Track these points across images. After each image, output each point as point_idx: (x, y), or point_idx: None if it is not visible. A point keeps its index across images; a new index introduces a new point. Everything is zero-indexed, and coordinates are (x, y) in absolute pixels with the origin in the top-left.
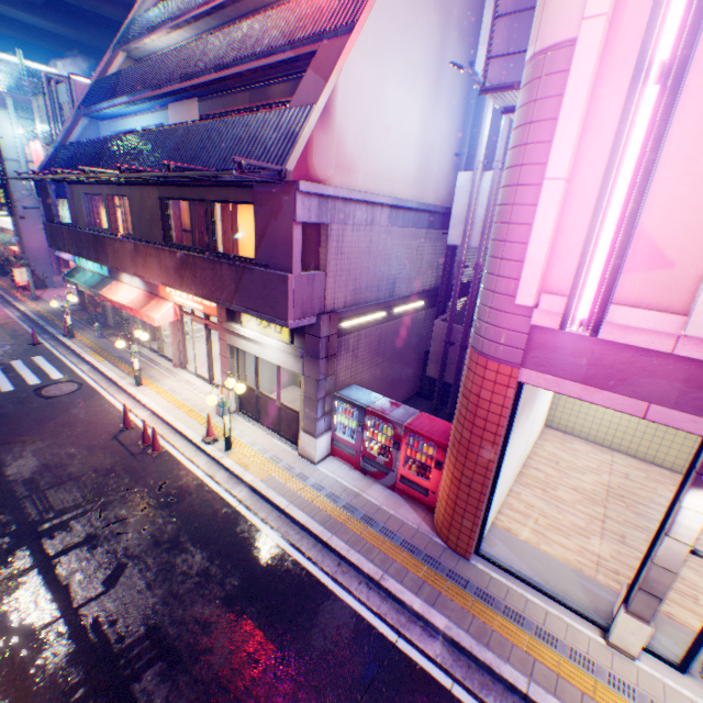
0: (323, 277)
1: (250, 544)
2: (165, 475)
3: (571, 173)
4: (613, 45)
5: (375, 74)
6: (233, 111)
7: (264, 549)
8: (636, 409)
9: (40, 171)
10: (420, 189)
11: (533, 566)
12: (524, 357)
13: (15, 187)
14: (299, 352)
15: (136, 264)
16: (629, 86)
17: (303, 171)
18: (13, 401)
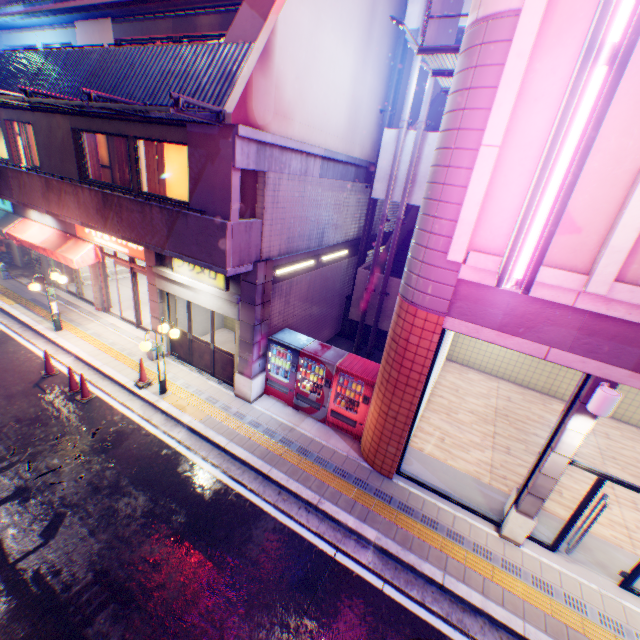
0: (260, 225)
1: (194, 482)
2: (98, 421)
3: (503, 141)
4: (550, 21)
5: (313, 18)
6: (154, 39)
7: (207, 486)
8: (539, 352)
9: None
10: (348, 142)
11: (442, 479)
12: (450, 307)
13: None
14: (235, 298)
15: (49, 201)
16: (581, 64)
17: (243, 115)
18: None
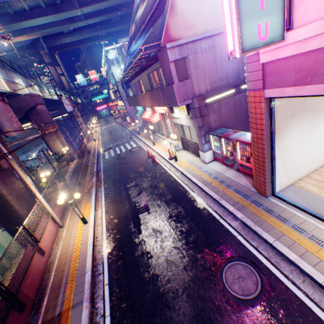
0: (190, 81)
1: (176, 188)
2: (156, 170)
3: None
4: None
5: None
6: None
7: (180, 190)
8: None
9: (118, 81)
10: None
11: (309, 203)
12: (264, 84)
13: (121, 90)
14: (190, 117)
15: (143, 102)
16: None
17: (167, 39)
18: (124, 154)
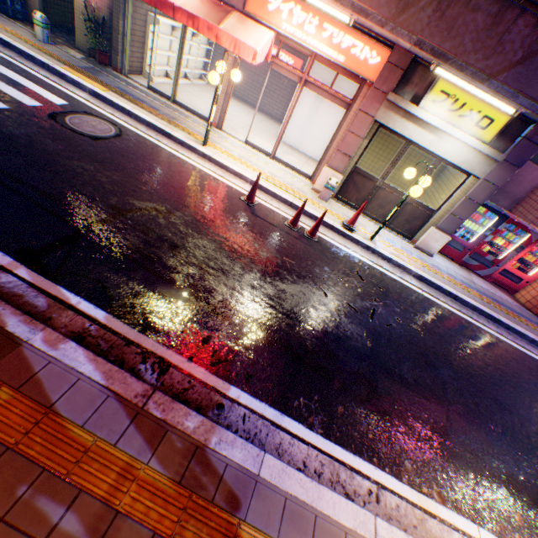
0: None
1: (462, 325)
2: (347, 263)
3: None
4: None
5: None
6: None
7: (472, 328)
8: None
9: None
10: None
11: None
12: None
13: None
14: (502, 156)
15: None
16: None
17: None
18: (39, 133)
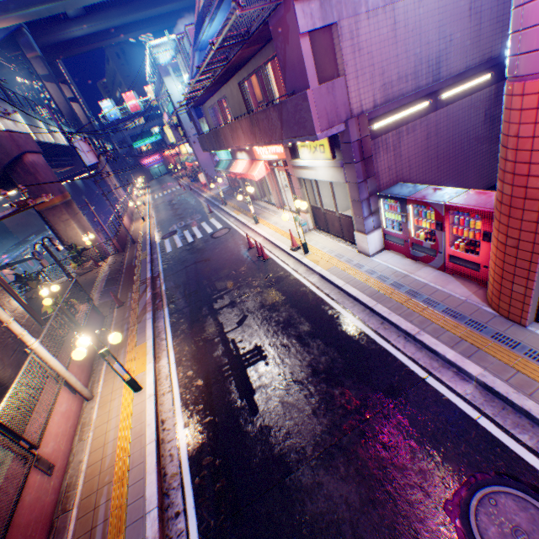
0: (343, 83)
1: (316, 308)
2: (268, 271)
3: None
4: None
5: None
6: None
7: (325, 312)
8: None
9: (180, 102)
10: None
11: None
12: None
13: (186, 124)
14: (338, 163)
15: (234, 140)
16: None
17: None
18: (202, 242)
